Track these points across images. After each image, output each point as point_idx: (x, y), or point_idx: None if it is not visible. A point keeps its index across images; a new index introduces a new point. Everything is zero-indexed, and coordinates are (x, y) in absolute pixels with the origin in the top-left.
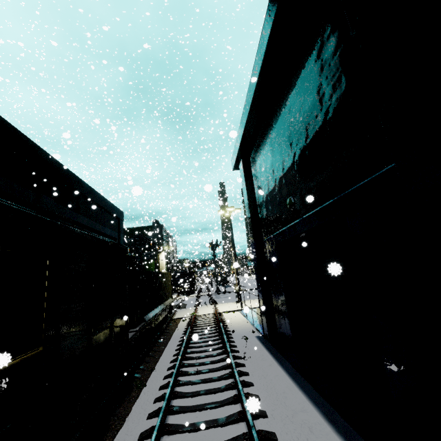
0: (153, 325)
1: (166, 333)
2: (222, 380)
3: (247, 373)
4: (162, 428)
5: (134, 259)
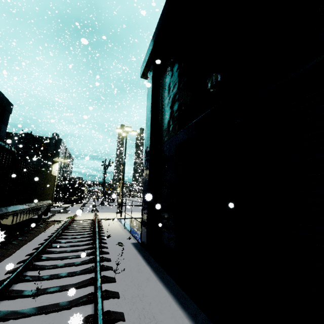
0: (8, 223)
1: (29, 234)
2: (74, 308)
3: (117, 295)
4: None
5: (13, 154)
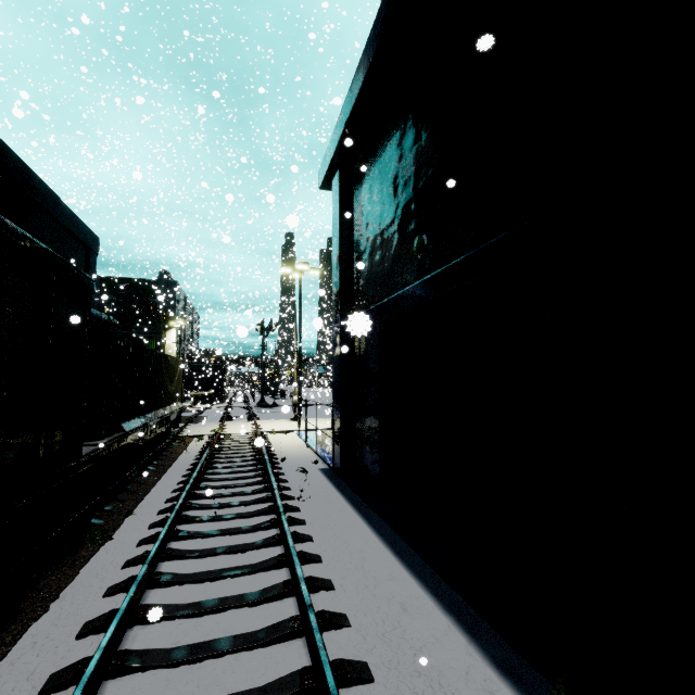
0: (140, 441)
1: (164, 456)
2: (258, 532)
3: (303, 522)
4: (133, 614)
5: (113, 327)
